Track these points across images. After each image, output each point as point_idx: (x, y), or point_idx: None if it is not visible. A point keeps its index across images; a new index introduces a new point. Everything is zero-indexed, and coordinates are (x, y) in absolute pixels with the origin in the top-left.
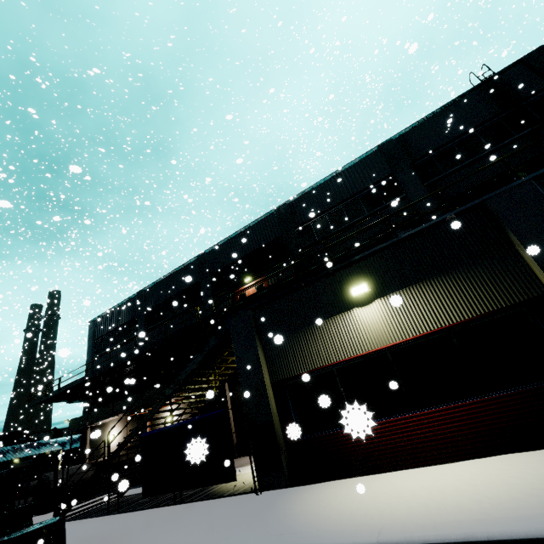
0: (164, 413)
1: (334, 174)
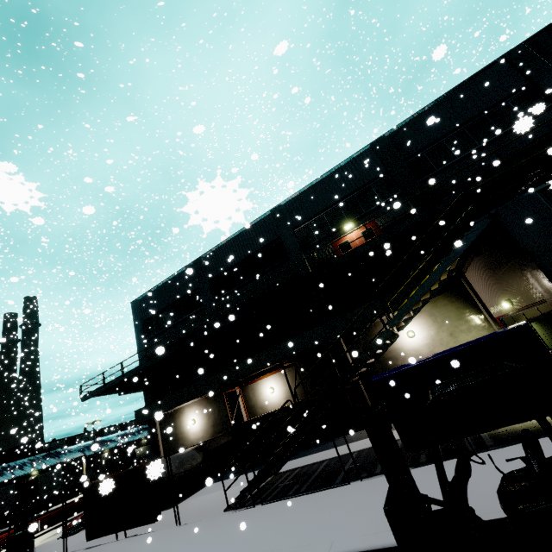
0: (260, 387)
1: (447, 95)
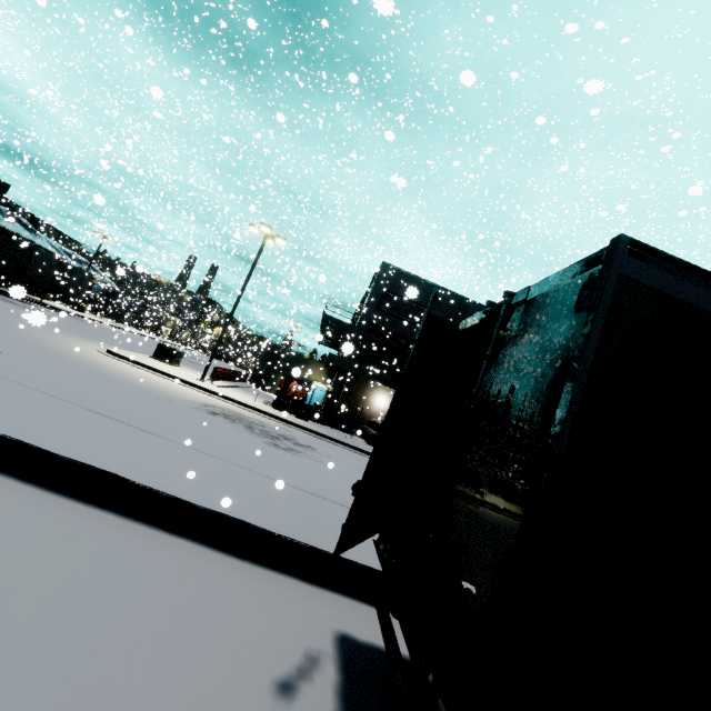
0: None
1: None
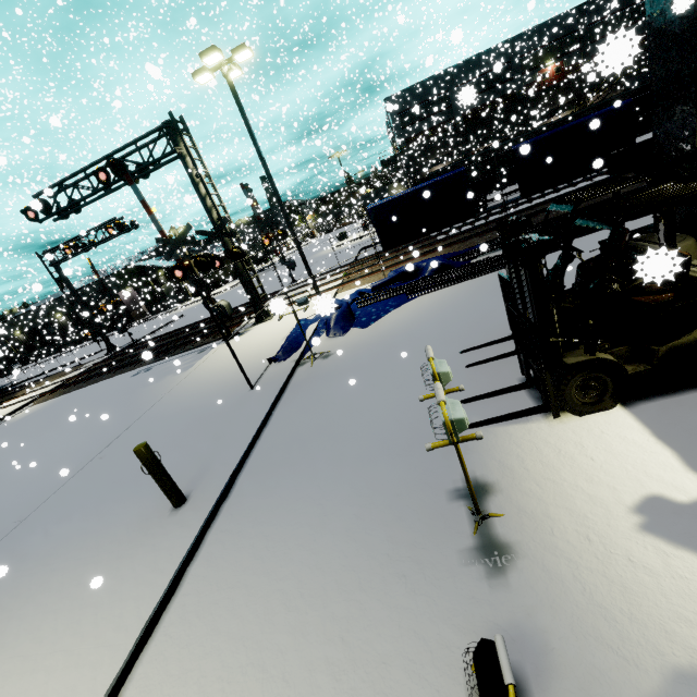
0: None
1: None
